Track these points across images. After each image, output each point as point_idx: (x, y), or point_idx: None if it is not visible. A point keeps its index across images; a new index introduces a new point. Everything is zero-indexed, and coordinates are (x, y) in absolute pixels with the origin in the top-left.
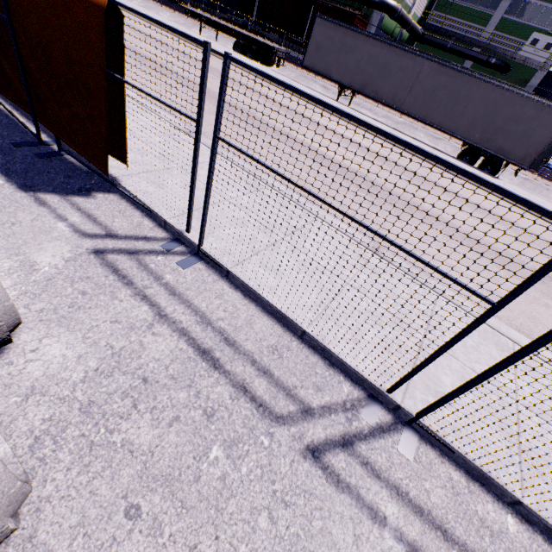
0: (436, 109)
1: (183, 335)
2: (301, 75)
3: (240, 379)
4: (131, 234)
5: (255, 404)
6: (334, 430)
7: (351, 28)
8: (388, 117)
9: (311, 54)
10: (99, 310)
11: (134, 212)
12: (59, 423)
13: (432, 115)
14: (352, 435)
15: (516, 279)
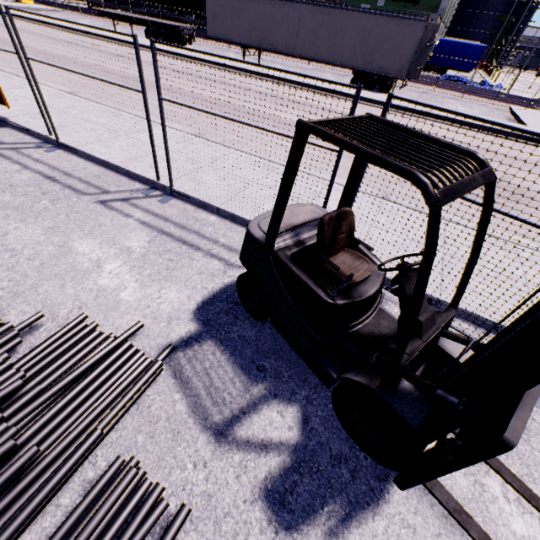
0: (322, 46)
1: (39, 173)
2: (215, 47)
3: (69, 185)
4: (15, 142)
5: (74, 191)
6: (120, 197)
7: None
8: (298, 67)
9: (211, 24)
10: None
11: (20, 134)
12: None
13: (320, 52)
14: (130, 198)
15: (335, 147)
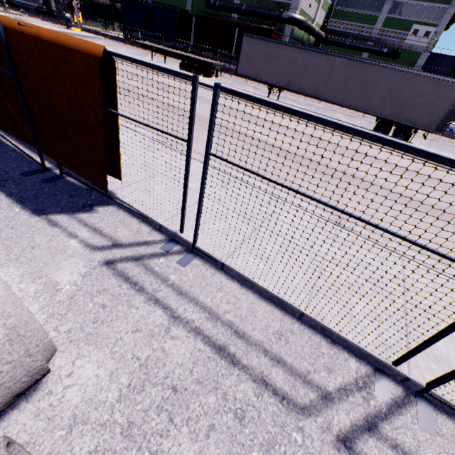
0: (351, 94)
1: (197, 334)
2: (235, 81)
3: (258, 373)
4: (133, 241)
5: (278, 398)
6: (356, 414)
7: (272, 41)
8: (310, 105)
9: (243, 64)
10: (120, 322)
11: (132, 220)
12: (105, 453)
13: (348, 99)
14: (373, 416)
15: None
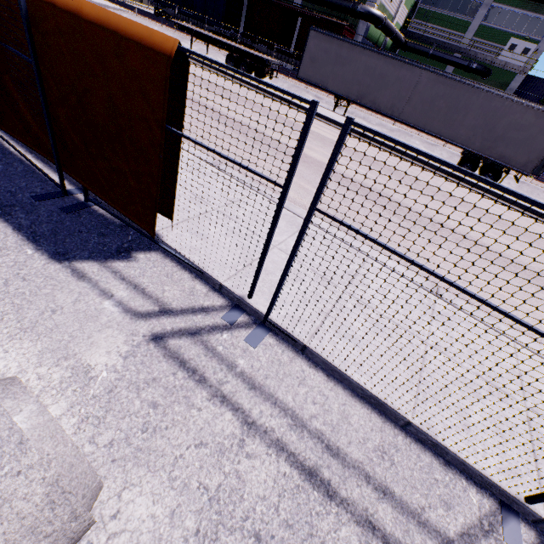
0: (436, 118)
1: (280, 450)
2: (293, 85)
3: (361, 510)
4: (186, 305)
5: None
6: None
7: (346, 41)
8: (382, 125)
9: (306, 66)
10: (178, 430)
11: (183, 274)
12: None
13: (431, 124)
14: None
15: None
